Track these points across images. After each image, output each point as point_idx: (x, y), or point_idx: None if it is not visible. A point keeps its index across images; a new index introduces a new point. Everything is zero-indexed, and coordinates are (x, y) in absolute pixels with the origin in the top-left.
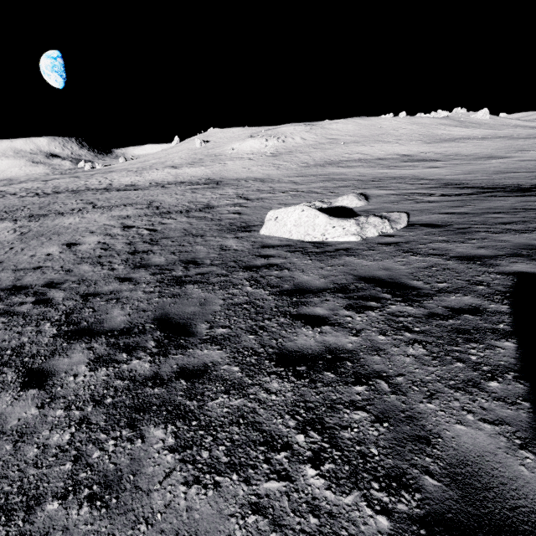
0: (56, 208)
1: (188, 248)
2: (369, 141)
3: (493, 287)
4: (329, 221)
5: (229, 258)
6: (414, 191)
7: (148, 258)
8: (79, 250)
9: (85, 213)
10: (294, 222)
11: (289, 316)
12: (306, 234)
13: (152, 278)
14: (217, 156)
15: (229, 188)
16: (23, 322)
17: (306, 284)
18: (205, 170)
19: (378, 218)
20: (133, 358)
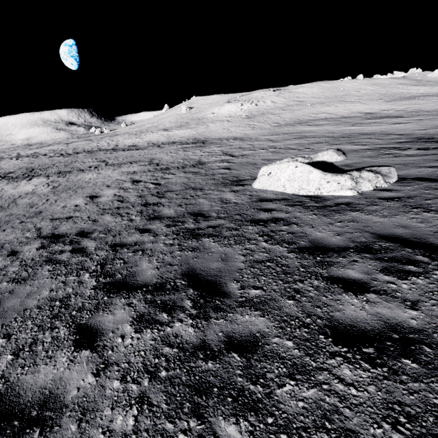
0: (77, 165)
1: (191, 201)
2: (333, 102)
3: None
4: (323, 176)
5: (232, 211)
6: (388, 145)
7: (159, 210)
8: (100, 202)
9: (100, 170)
10: (288, 177)
11: (322, 279)
12: (300, 188)
13: (168, 230)
14: (200, 119)
15: (214, 146)
16: (65, 271)
17: (322, 241)
18: (191, 131)
19: (372, 172)
20: (174, 319)
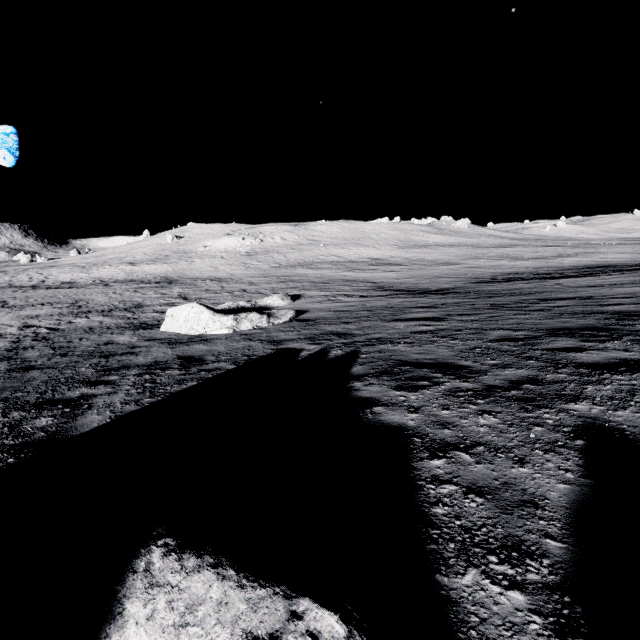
0: None
1: (73, 344)
2: (348, 244)
3: (252, 357)
4: (212, 317)
5: (101, 350)
6: (345, 292)
7: (23, 353)
8: None
9: None
10: (184, 318)
11: (85, 382)
12: (191, 328)
13: (6, 368)
14: (186, 253)
15: (179, 287)
16: None
17: (133, 363)
18: (167, 268)
19: (258, 314)
20: None
